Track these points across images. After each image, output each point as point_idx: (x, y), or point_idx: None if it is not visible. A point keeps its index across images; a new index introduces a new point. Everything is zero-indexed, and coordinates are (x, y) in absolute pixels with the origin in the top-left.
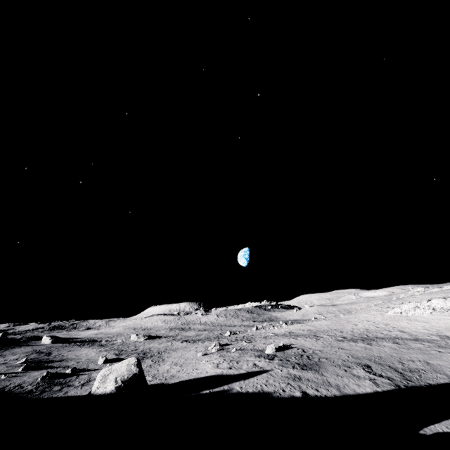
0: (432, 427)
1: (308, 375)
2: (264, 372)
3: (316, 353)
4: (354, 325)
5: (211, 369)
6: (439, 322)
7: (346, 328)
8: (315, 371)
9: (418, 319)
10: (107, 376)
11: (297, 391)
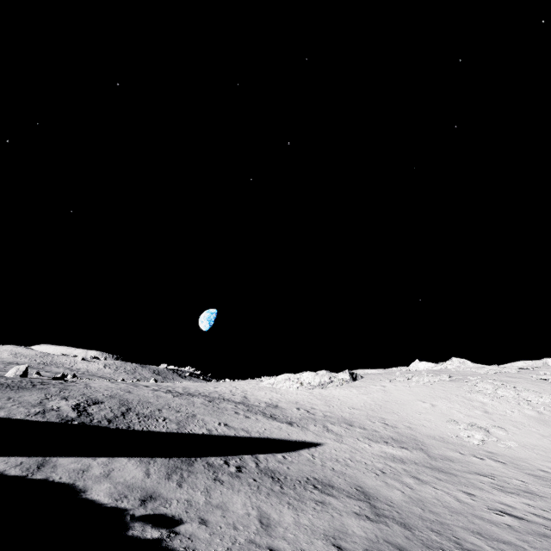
0: None
1: None
2: None
3: (72, 385)
4: (213, 388)
5: None
6: (294, 396)
7: (201, 388)
8: None
9: (280, 391)
10: None
11: None
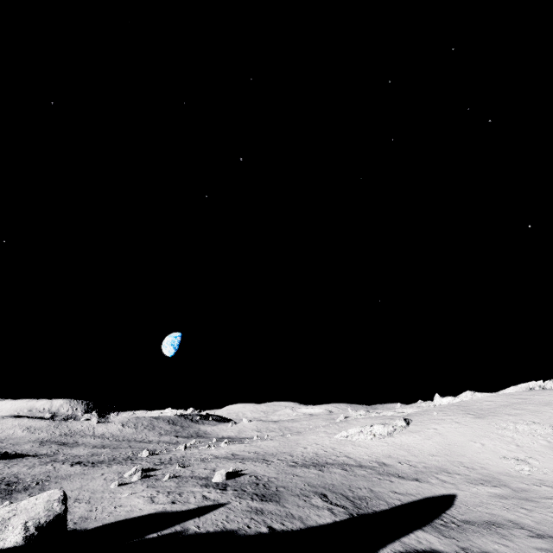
0: (381, 551)
1: (270, 507)
2: (221, 505)
3: (272, 481)
4: (304, 448)
5: (146, 505)
6: (378, 448)
7: (296, 451)
8: (276, 502)
9: (361, 444)
10: (7, 521)
11: (263, 526)
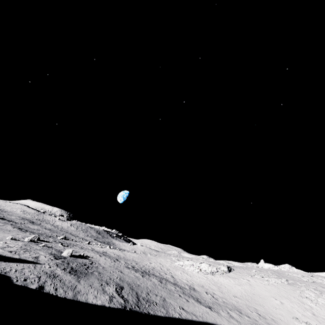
0: None
1: (67, 277)
2: (33, 263)
3: (98, 267)
4: (149, 263)
5: None
6: (198, 279)
7: (143, 262)
8: (77, 277)
9: (188, 273)
10: None
11: (37, 284)
